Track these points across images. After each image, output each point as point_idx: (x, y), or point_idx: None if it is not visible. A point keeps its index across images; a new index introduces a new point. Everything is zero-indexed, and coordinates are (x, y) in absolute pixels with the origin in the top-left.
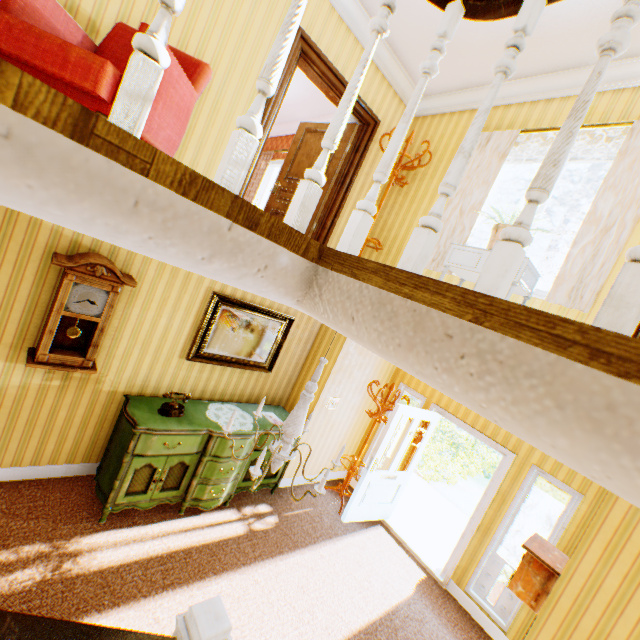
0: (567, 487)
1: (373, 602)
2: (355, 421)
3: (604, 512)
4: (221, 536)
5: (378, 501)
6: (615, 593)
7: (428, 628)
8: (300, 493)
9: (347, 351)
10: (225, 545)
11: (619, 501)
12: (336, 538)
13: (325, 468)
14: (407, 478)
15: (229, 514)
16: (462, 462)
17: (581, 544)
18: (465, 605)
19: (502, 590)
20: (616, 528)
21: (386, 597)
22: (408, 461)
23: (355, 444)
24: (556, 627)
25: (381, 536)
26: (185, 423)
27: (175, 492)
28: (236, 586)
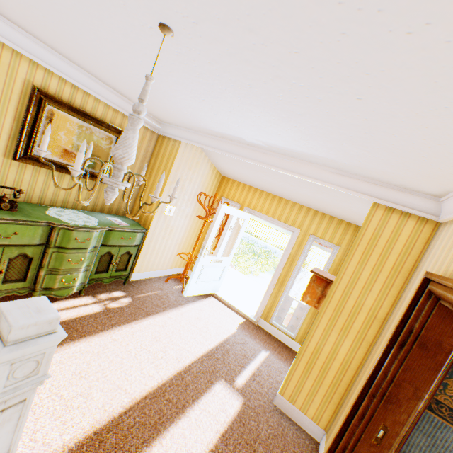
0: (330, 244)
1: (211, 338)
2: (189, 228)
3: (362, 232)
4: (78, 315)
5: (210, 280)
6: (367, 280)
7: (248, 346)
8: (149, 283)
9: (179, 165)
10: (82, 320)
11: (371, 223)
12: (180, 307)
13: (162, 202)
14: (229, 262)
15: (85, 300)
16: (261, 264)
17: (348, 256)
18: (270, 331)
19: (292, 316)
20: (369, 240)
21: (220, 334)
22: (230, 250)
23: (190, 247)
24: (332, 311)
25: (213, 302)
26: (19, 216)
27: (22, 284)
28: (95, 345)
